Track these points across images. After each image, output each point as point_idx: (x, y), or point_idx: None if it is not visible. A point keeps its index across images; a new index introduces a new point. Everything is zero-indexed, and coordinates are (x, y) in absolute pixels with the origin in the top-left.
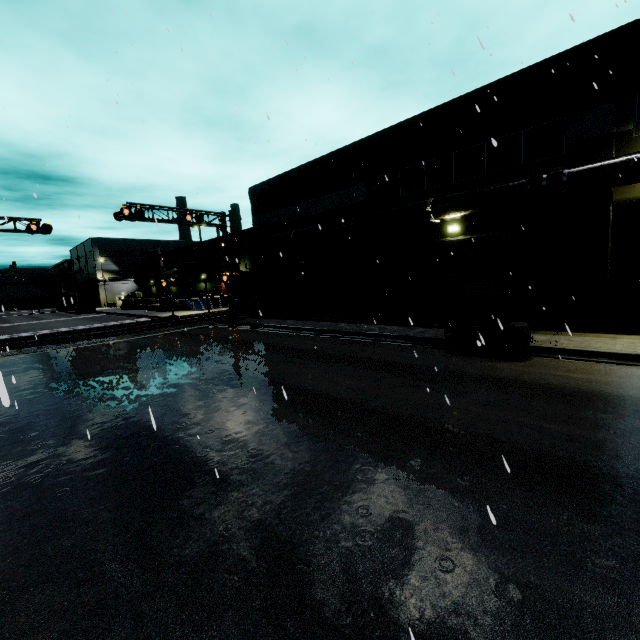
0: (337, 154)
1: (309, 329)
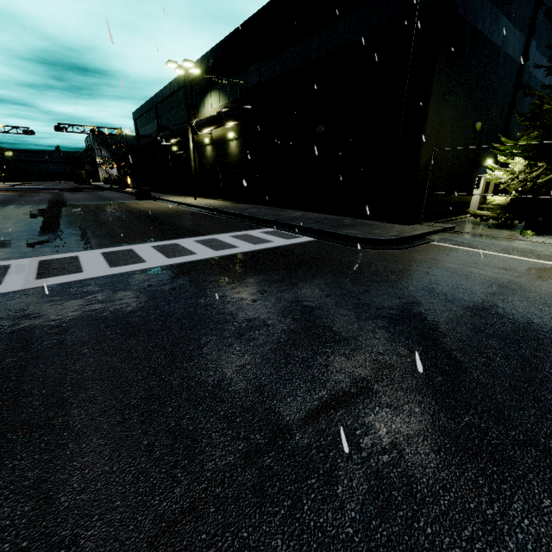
0: (149, 102)
1: (131, 193)
